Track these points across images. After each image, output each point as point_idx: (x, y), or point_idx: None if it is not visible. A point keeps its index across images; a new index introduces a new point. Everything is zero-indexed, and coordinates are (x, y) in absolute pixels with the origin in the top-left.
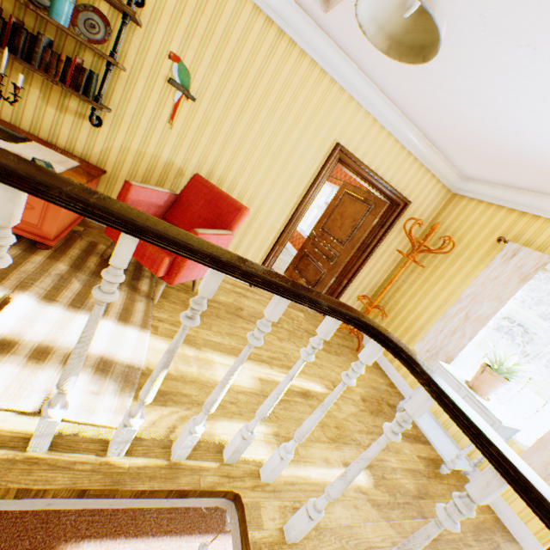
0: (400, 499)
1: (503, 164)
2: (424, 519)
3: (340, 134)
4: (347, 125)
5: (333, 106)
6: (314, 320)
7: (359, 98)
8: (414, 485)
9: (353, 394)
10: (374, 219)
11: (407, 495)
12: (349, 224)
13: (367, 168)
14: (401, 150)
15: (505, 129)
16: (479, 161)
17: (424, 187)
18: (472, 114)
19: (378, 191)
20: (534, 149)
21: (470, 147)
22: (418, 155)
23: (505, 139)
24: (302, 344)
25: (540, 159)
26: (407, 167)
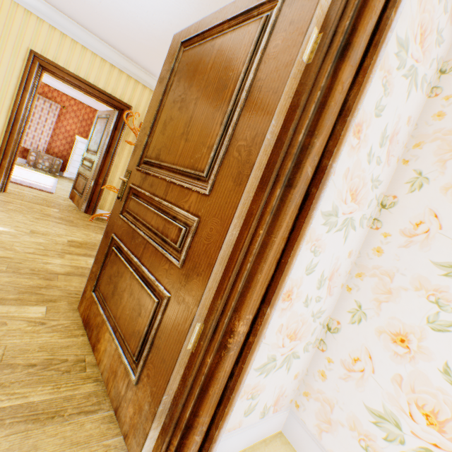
0: (24, 271)
1: (158, 54)
2: (47, 280)
3: (33, 43)
4: (37, 36)
5: (13, 17)
6: (72, 214)
7: (36, 12)
8: (68, 271)
9: (59, 238)
10: (110, 125)
11: (44, 272)
12: (99, 137)
13: (73, 74)
14: (104, 63)
15: (116, 7)
16: (153, 60)
17: (142, 96)
18: (95, 1)
19: (98, 97)
20: (143, 22)
21: (134, 45)
22: (121, 67)
23: (128, 20)
24: (21, 215)
25: (155, 32)
26: (117, 77)
